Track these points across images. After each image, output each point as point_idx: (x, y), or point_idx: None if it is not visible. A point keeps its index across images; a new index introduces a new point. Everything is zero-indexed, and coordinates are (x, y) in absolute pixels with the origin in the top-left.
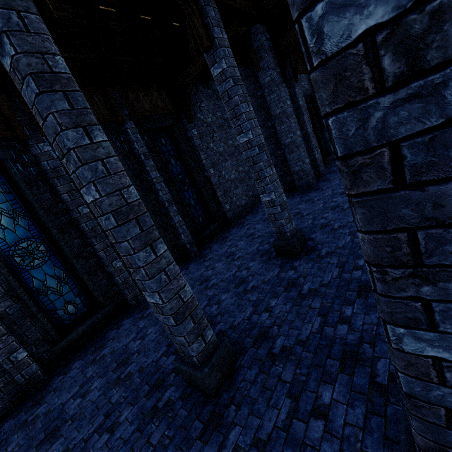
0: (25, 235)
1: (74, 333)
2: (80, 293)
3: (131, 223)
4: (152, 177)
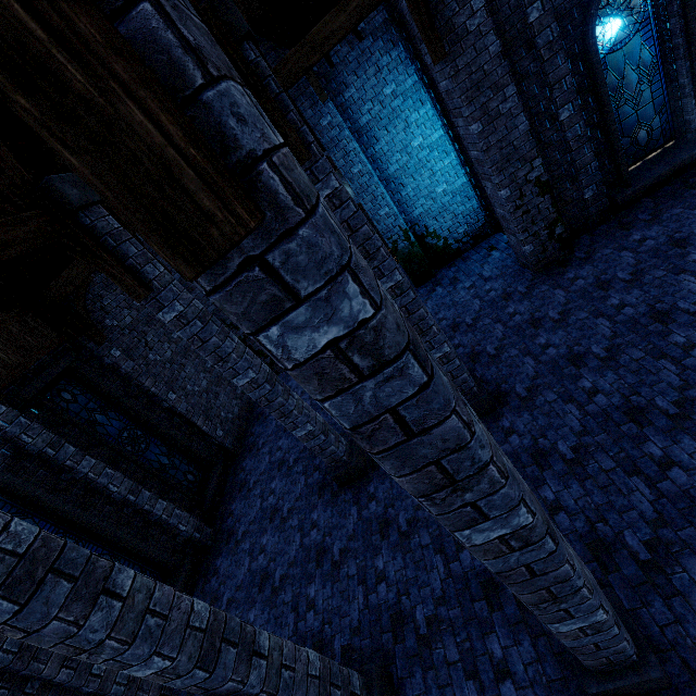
0: None
1: None
2: None
3: (222, 653)
4: (84, 472)
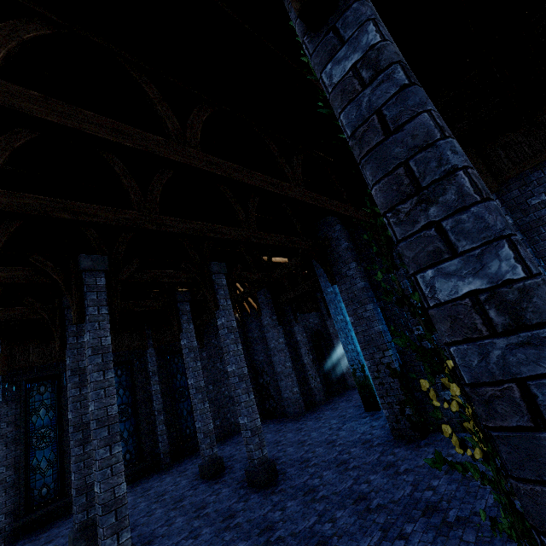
0: (48, 423)
1: (35, 514)
2: (57, 479)
3: (79, 432)
4: (152, 389)
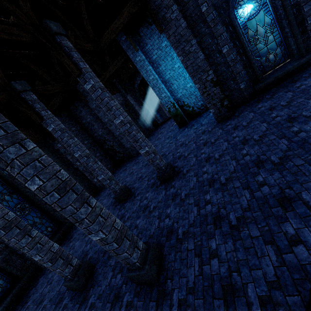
0: None
1: (4, 304)
2: (2, 276)
3: (13, 229)
4: None
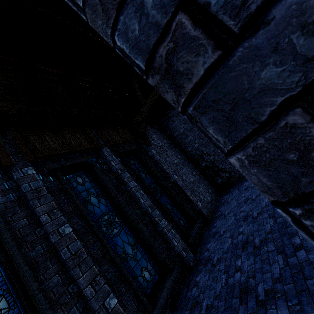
0: None
1: None
2: None
3: None
4: (130, 186)
